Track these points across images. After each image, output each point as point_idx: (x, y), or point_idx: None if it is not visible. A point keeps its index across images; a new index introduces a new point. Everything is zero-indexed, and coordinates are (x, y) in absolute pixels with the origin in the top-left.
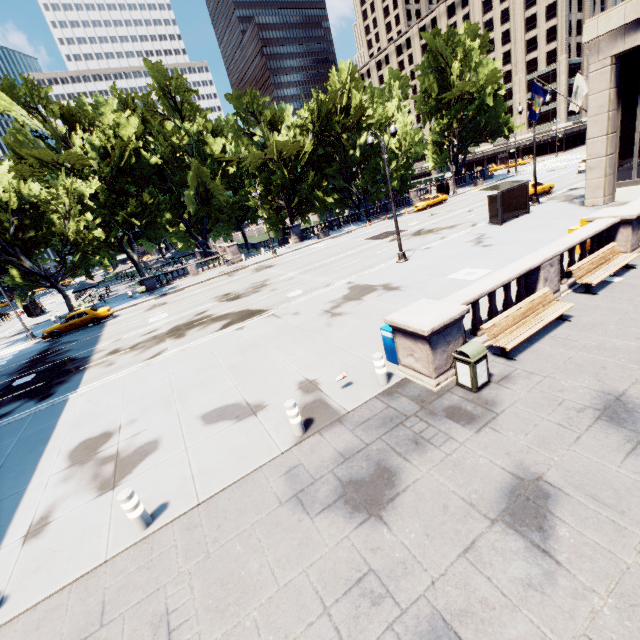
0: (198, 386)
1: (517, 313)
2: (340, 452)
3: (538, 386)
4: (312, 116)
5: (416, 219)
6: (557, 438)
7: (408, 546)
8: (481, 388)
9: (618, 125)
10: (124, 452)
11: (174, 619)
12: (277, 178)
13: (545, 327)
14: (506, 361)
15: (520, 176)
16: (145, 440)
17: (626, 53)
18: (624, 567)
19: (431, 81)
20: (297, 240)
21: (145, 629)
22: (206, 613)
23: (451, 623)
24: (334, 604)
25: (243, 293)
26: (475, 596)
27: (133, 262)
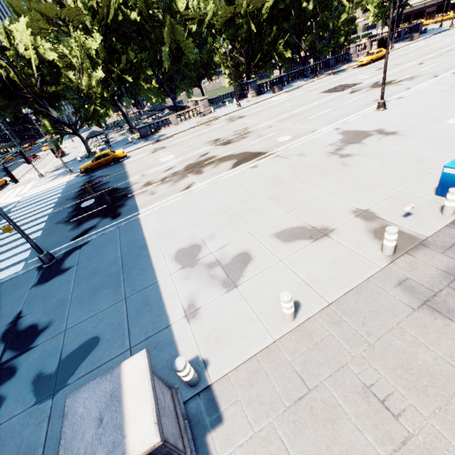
0: (251, 212)
1: None
2: (445, 271)
3: None
4: None
5: (364, 73)
6: None
7: None
8: None
9: None
10: (223, 260)
11: (378, 392)
12: (243, 33)
13: None
14: None
15: None
16: (235, 252)
17: None
18: None
19: None
20: (254, 94)
21: (355, 396)
22: (407, 391)
23: None
24: None
25: (232, 139)
26: None
27: (123, 114)
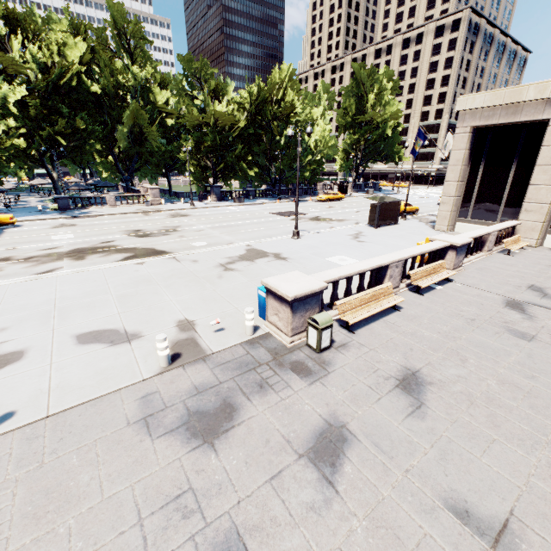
0: (82, 307)
1: (364, 297)
2: (196, 386)
3: (364, 356)
4: (250, 98)
5: (317, 207)
6: (365, 397)
7: (228, 470)
8: (323, 350)
9: (466, 177)
10: None
11: None
12: (209, 141)
13: (382, 312)
14: (348, 333)
15: (400, 195)
16: (10, 349)
17: (480, 128)
18: (381, 498)
19: (351, 102)
20: (216, 199)
21: None
22: (22, 519)
23: (243, 536)
24: (149, 516)
25: (153, 233)
26: (268, 515)
27: (51, 179)
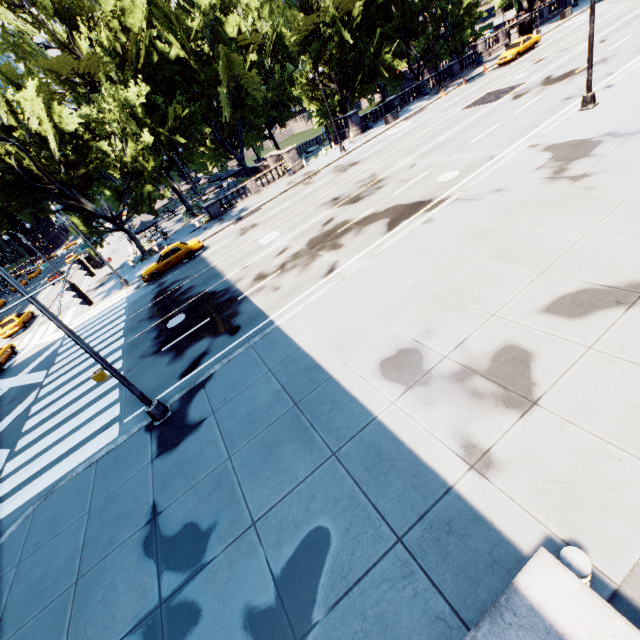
0: (472, 284)
1: None
2: None
3: None
4: None
5: (517, 71)
6: None
7: None
8: None
9: None
10: (476, 364)
11: None
12: (333, 48)
13: None
14: None
15: None
16: (489, 348)
17: None
18: None
19: None
20: (357, 132)
21: None
22: None
23: None
24: None
25: (360, 193)
26: None
27: (176, 193)
